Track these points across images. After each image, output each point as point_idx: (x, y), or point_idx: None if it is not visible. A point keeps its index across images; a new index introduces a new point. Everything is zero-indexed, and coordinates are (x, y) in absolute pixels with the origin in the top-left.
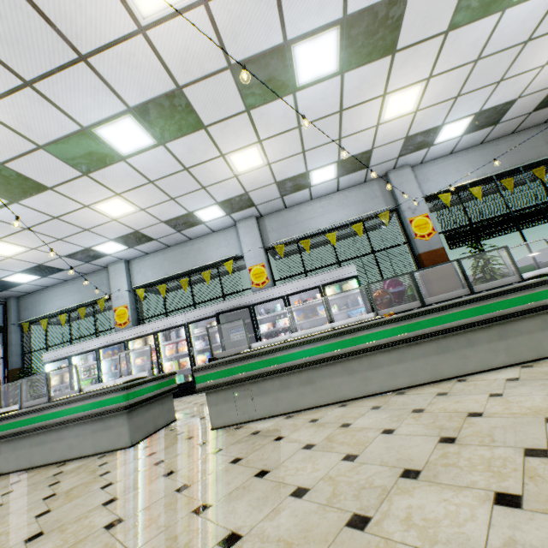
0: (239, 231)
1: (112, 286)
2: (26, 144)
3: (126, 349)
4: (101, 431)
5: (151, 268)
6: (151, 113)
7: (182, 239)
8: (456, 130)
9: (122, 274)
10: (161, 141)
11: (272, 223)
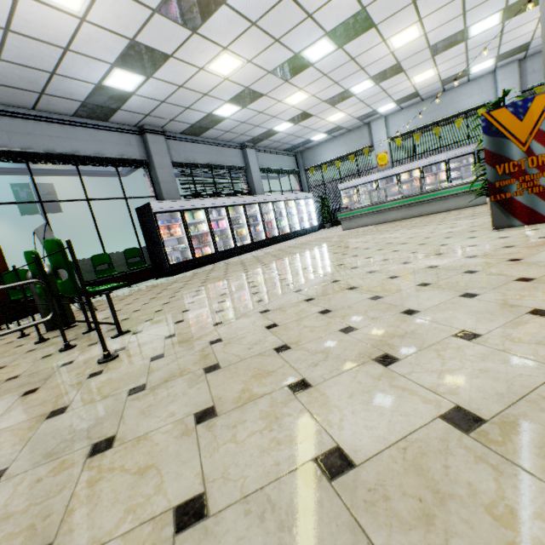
0: (497, 78)
1: (374, 138)
2: (424, 47)
3: (397, 180)
4: (469, 198)
5: (404, 121)
6: (516, 5)
7: (438, 92)
8: None
9: (381, 128)
10: (503, 21)
11: (534, 65)
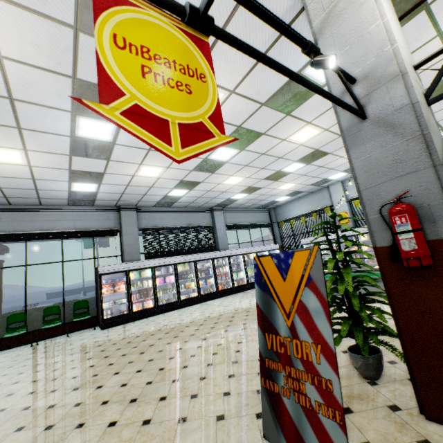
0: None
1: (333, 199)
2: (335, 137)
3: (356, 240)
4: None
5: None
6: None
7: None
8: None
9: (339, 191)
10: None
11: None
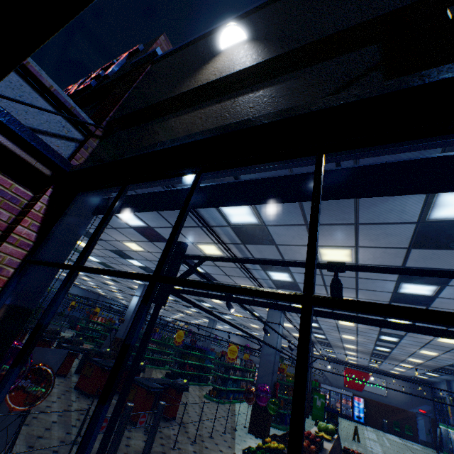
0: None
1: None
2: None
3: None
4: None
5: None
6: None
7: None
8: (84, 287)
9: None
10: None
11: None
